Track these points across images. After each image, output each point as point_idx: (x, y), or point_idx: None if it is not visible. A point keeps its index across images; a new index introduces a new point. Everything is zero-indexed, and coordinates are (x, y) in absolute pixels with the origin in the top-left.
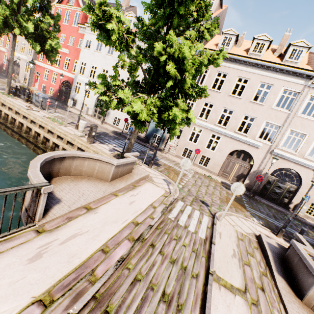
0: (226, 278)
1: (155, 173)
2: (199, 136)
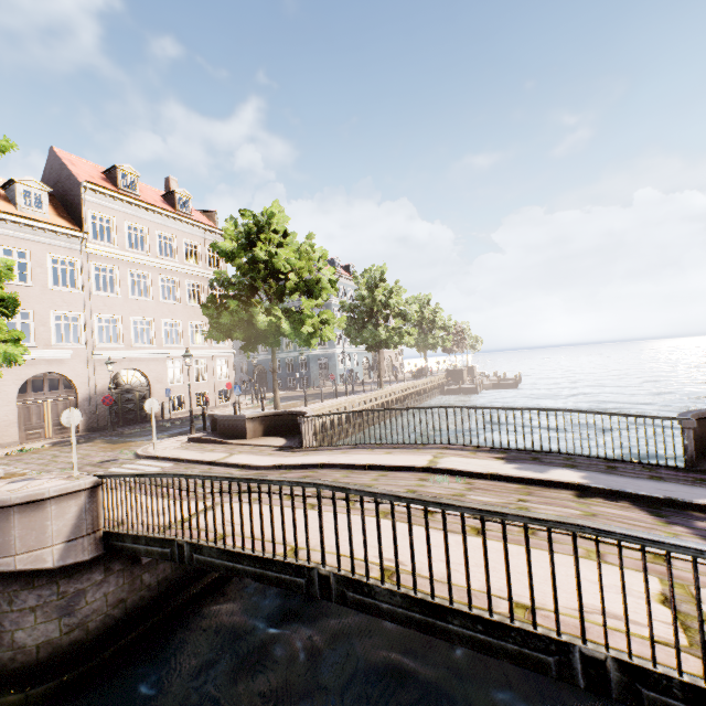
0: (220, 457)
1: None
2: None
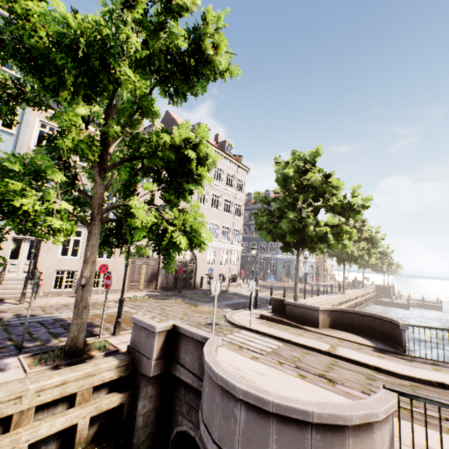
0: (326, 347)
1: None
2: (81, 242)
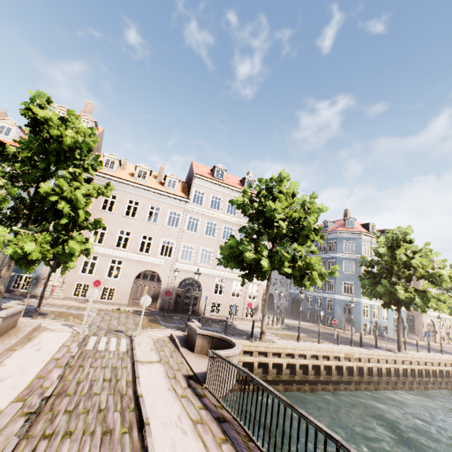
0: (147, 360)
1: (47, 322)
2: (96, 264)
